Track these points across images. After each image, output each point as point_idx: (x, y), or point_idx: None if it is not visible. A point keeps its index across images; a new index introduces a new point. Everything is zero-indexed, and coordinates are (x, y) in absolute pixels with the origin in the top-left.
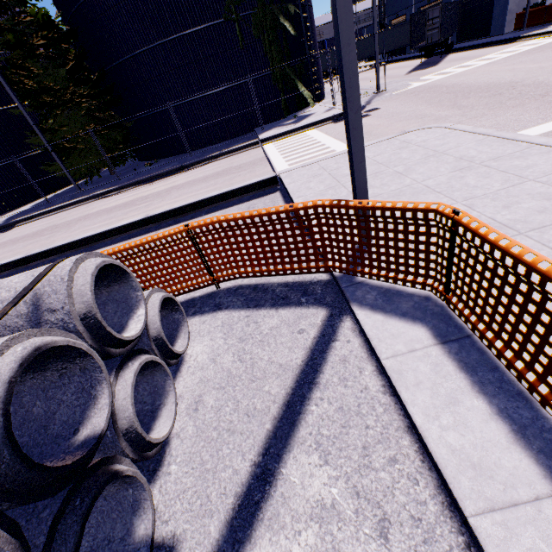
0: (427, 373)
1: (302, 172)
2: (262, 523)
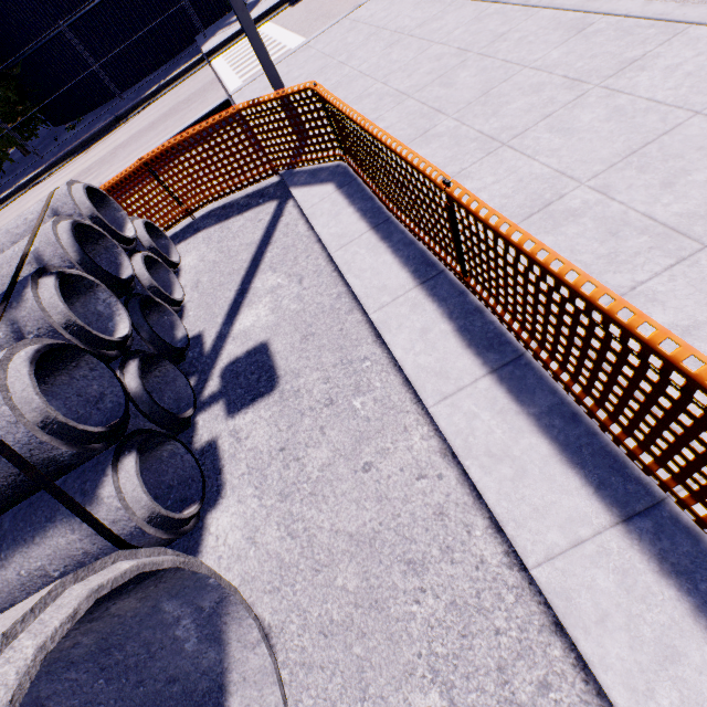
0: (328, 208)
1: (254, 87)
2: (244, 307)
